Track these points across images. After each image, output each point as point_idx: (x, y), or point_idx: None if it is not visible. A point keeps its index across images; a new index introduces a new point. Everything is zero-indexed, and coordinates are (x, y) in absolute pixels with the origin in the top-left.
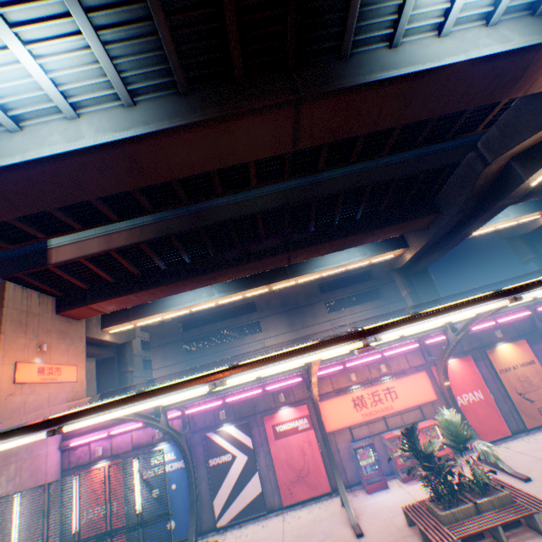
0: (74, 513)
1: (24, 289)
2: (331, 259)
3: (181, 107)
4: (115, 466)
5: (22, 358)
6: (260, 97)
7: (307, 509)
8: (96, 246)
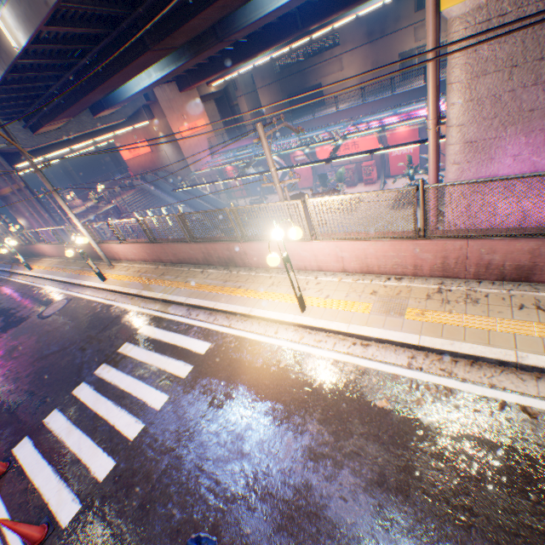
0: (221, 186)
1: (161, 88)
2: None
3: (175, 52)
4: (234, 168)
5: (180, 126)
6: (203, 43)
7: (306, 192)
8: None
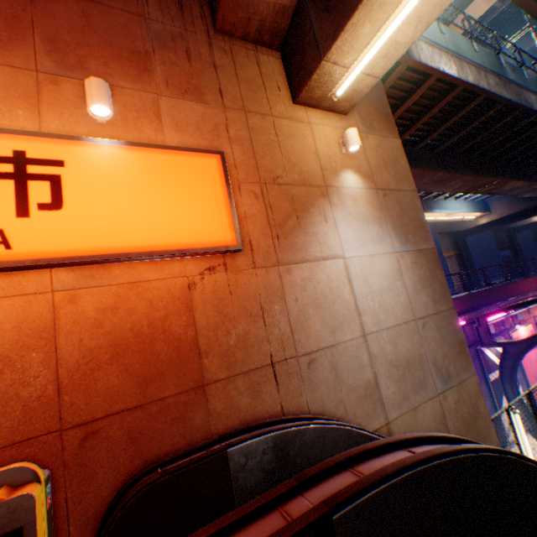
0: None
1: None
2: (450, 205)
3: None
4: None
5: None
6: None
7: None
8: (452, 66)
